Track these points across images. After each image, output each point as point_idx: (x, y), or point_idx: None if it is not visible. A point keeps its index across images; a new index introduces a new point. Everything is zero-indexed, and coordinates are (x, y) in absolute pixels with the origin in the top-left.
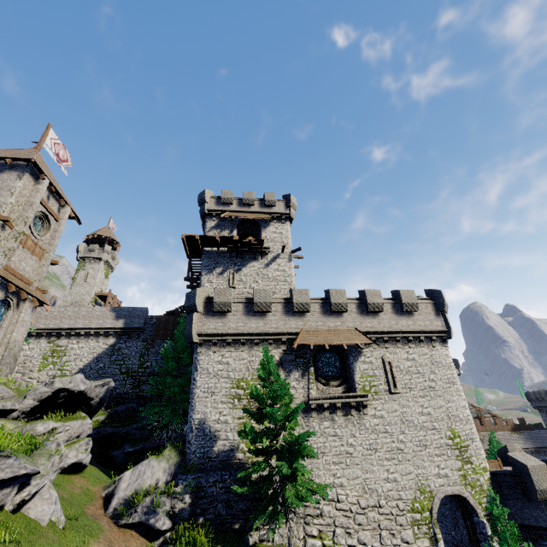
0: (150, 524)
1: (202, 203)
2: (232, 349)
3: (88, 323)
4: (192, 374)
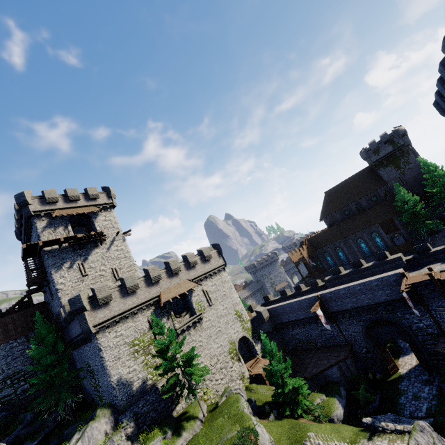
0: None
1: (24, 205)
2: (121, 324)
3: None
4: (98, 355)
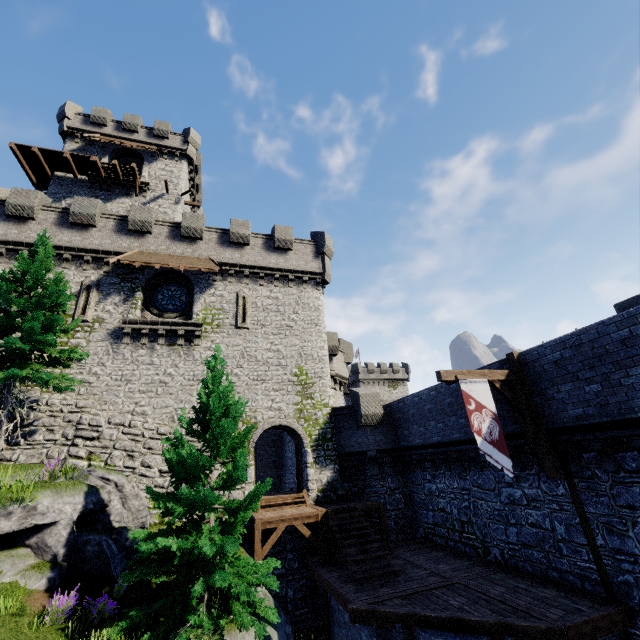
0: None
1: (61, 118)
2: None
3: None
4: None
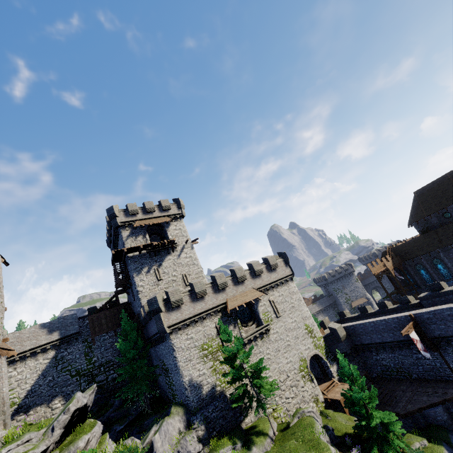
0: (192, 452)
1: (113, 218)
2: (191, 328)
3: (20, 348)
4: (171, 354)
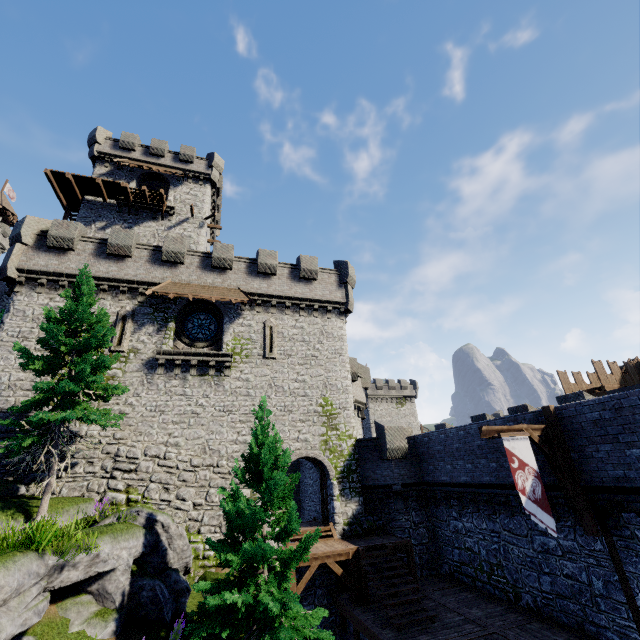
0: None
1: (92, 143)
2: None
3: None
4: (3, 317)
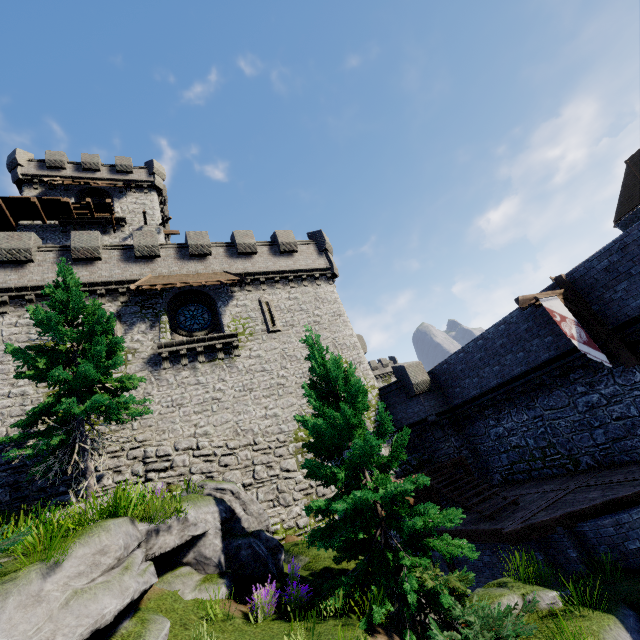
0: None
1: (13, 167)
2: None
3: None
4: None
